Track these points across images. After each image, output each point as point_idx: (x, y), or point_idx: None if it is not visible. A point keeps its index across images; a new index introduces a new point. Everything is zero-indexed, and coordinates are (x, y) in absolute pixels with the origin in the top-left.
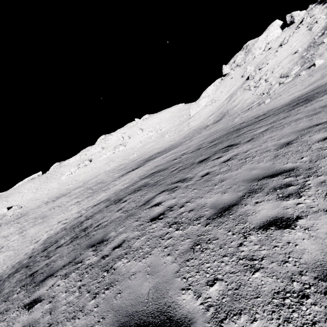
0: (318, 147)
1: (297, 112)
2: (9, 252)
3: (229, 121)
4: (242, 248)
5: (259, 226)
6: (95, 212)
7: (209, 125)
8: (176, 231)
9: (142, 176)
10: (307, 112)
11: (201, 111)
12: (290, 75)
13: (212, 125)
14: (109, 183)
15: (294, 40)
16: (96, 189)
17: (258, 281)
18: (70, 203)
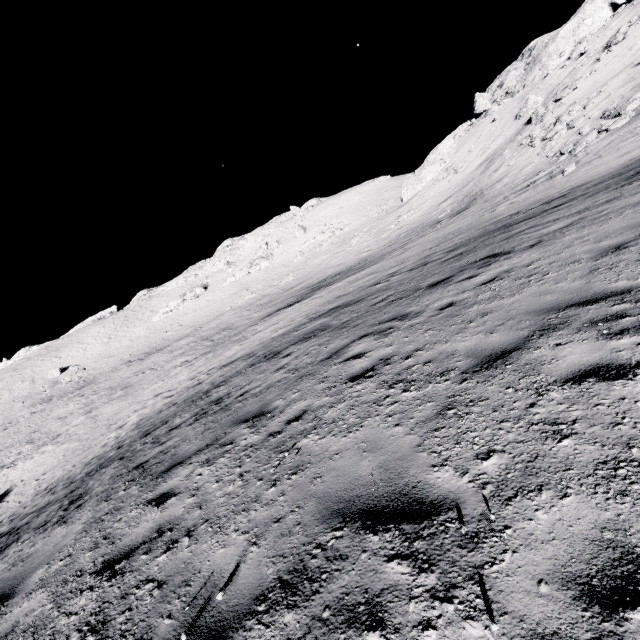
0: None
1: (637, 190)
2: (72, 443)
3: (485, 212)
4: (535, 410)
5: (566, 378)
6: (229, 376)
7: (442, 220)
8: (403, 392)
9: (312, 315)
10: None
11: (424, 192)
12: (626, 113)
13: (449, 221)
14: (244, 329)
15: (639, 33)
16: (220, 340)
17: (569, 450)
18: (173, 364)
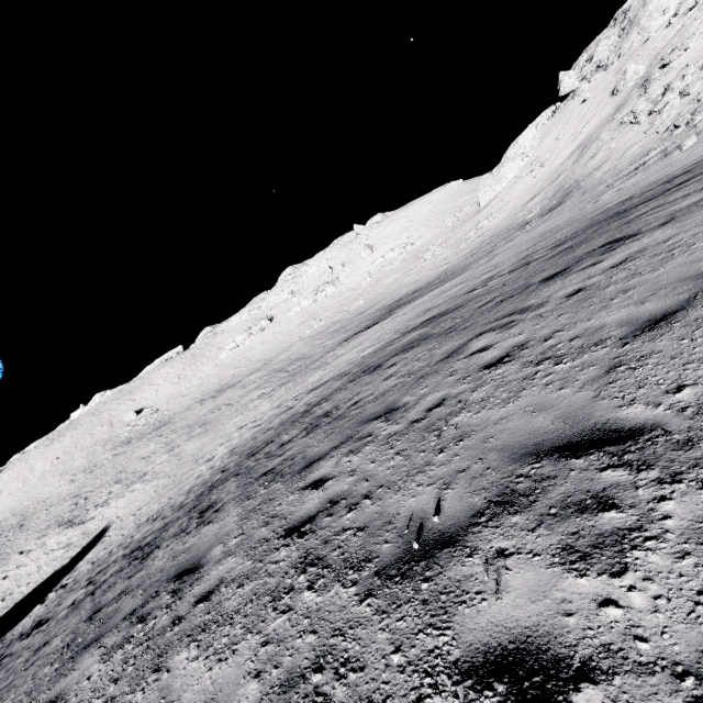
0: None
1: None
2: (160, 480)
3: (586, 204)
4: None
5: None
6: (327, 395)
7: (532, 220)
8: (555, 366)
9: (402, 330)
10: None
11: (505, 192)
12: None
13: (540, 220)
14: (320, 357)
15: None
16: (297, 370)
17: None
18: (249, 398)
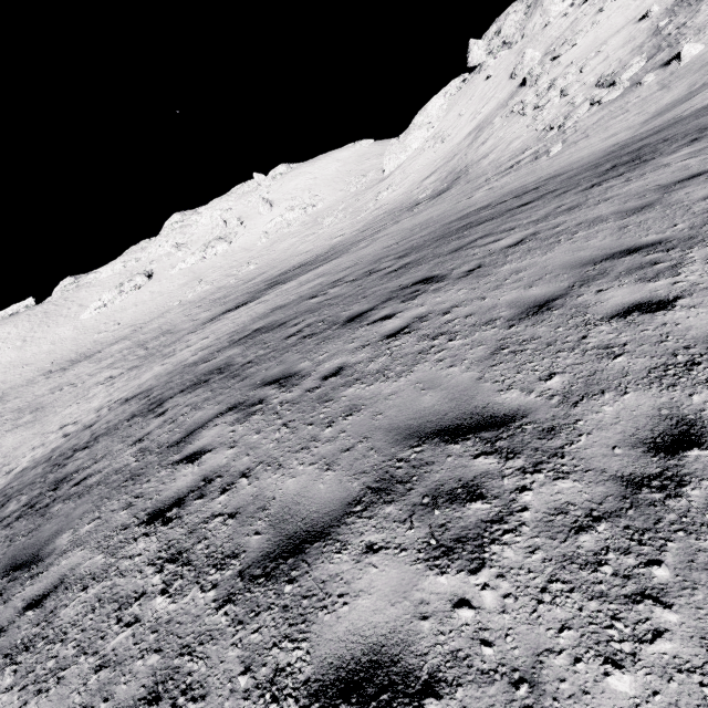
0: (603, 341)
1: (602, 196)
2: None
3: (463, 197)
4: None
5: (323, 679)
6: (108, 428)
7: (421, 202)
8: (159, 595)
9: (236, 334)
10: (624, 198)
11: (408, 163)
12: (620, 83)
13: (427, 204)
14: (180, 337)
15: None
16: (154, 350)
17: None
18: (96, 380)
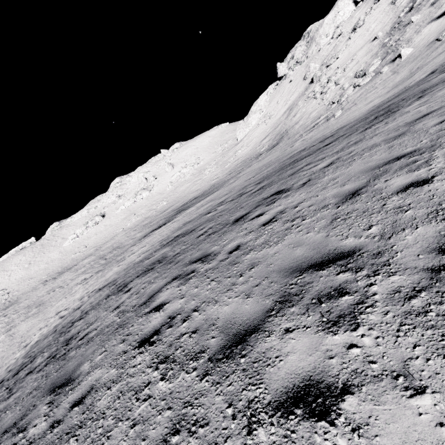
0: (396, 205)
1: (373, 133)
2: None
3: (288, 147)
4: None
5: (279, 400)
6: (92, 306)
7: (262, 153)
8: (160, 381)
9: (164, 241)
10: (387, 132)
11: (251, 133)
12: (369, 74)
13: (266, 154)
14: (126, 249)
15: (372, 20)
16: (110, 259)
17: None
18: (75, 282)
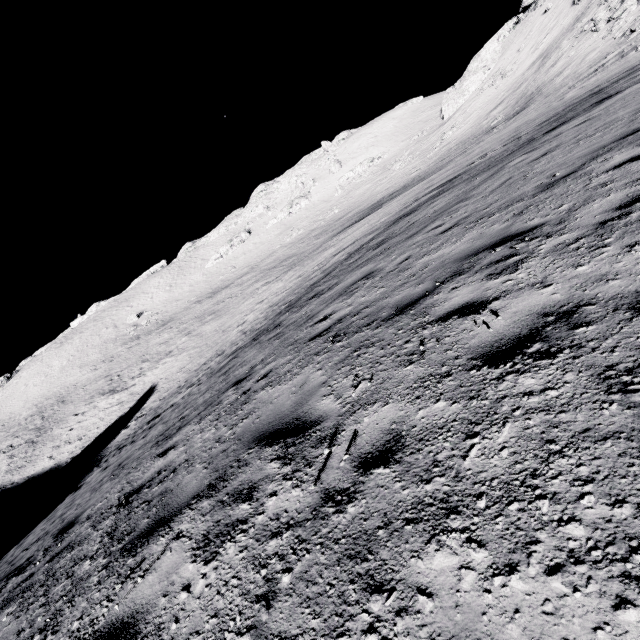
0: None
1: None
2: (190, 351)
3: (552, 103)
4: None
5: None
6: (366, 241)
7: (498, 125)
8: (591, 137)
9: (412, 200)
10: None
11: (468, 105)
12: None
13: (507, 123)
14: (318, 247)
15: None
16: (295, 261)
17: None
18: (253, 288)
